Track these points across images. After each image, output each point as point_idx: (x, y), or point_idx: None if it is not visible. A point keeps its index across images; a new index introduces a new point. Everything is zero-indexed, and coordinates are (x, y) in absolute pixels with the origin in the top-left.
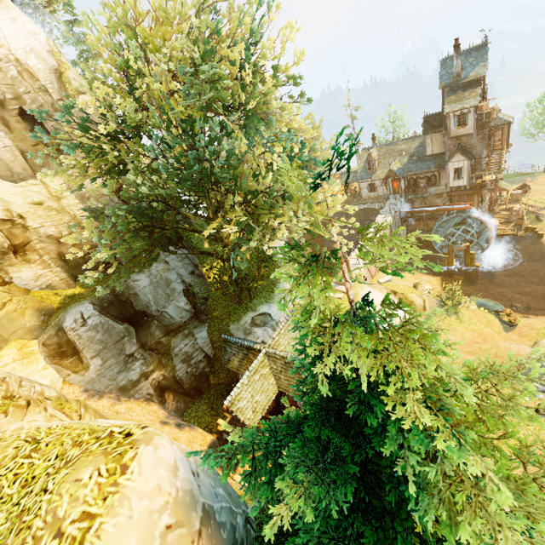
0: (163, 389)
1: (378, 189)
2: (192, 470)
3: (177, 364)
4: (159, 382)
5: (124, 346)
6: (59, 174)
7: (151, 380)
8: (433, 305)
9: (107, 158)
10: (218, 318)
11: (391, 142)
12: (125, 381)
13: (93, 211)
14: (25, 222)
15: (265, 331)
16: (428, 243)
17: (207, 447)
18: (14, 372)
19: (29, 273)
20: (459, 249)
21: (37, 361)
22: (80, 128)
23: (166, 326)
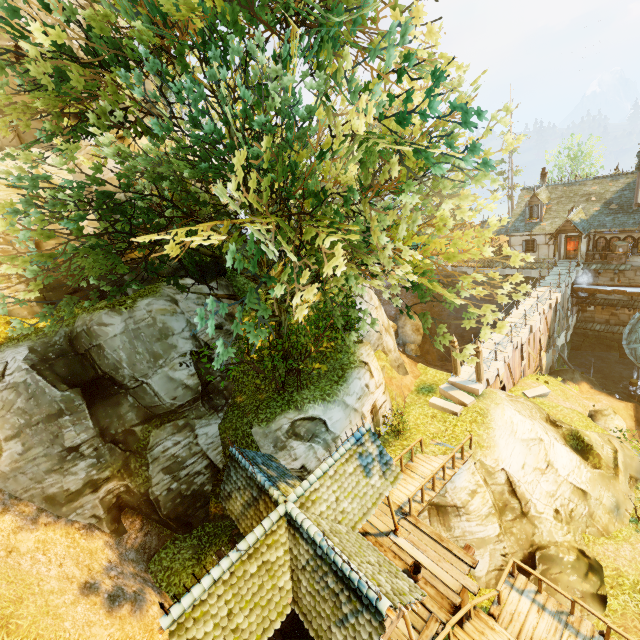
0: (124, 509)
1: (540, 249)
2: None
3: (155, 474)
4: (119, 498)
5: (61, 430)
6: None
7: (103, 493)
8: (632, 462)
9: (64, 98)
10: (240, 407)
11: (573, 181)
12: (56, 489)
13: None
14: None
15: (310, 449)
16: (612, 343)
17: None
18: None
19: None
20: None
21: None
22: (4, 22)
23: (148, 407)
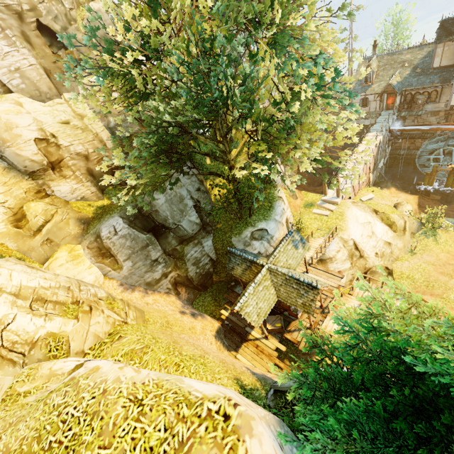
0: (177, 284)
1: (370, 104)
2: (278, 442)
3: (189, 267)
4: (175, 280)
5: (149, 253)
6: (89, 102)
7: (169, 278)
8: (412, 226)
9: (130, 83)
10: (221, 230)
11: (394, 51)
12: (150, 279)
13: (111, 129)
14: (57, 141)
15: (261, 244)
16: (410, 161)
17: (215, 332)
18: (68, 270)
19: (66, 187)
20: (442, 170)
21: (84, 262)
22: (105, 50)
23: (180, 236)
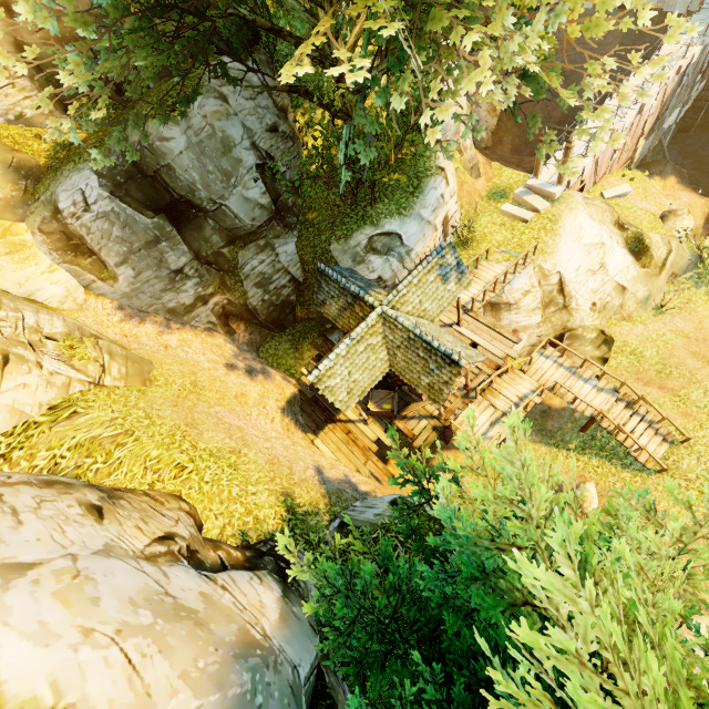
0: (230, 317)
1: None
2: None
3: (249, 289)
4: (224, 309)
5: (163, 256)
6: None
7: (211, 305)
8: (680, 262)
9: None
10: (314, 225)
11: None
12: (174, 304)
13: None
14: None
15: (386, 263)
16: None
17: (285, 402)
18: (4, 273)
19: None
20: None
21: (36, 259)
22: None
23: (229, 229)
